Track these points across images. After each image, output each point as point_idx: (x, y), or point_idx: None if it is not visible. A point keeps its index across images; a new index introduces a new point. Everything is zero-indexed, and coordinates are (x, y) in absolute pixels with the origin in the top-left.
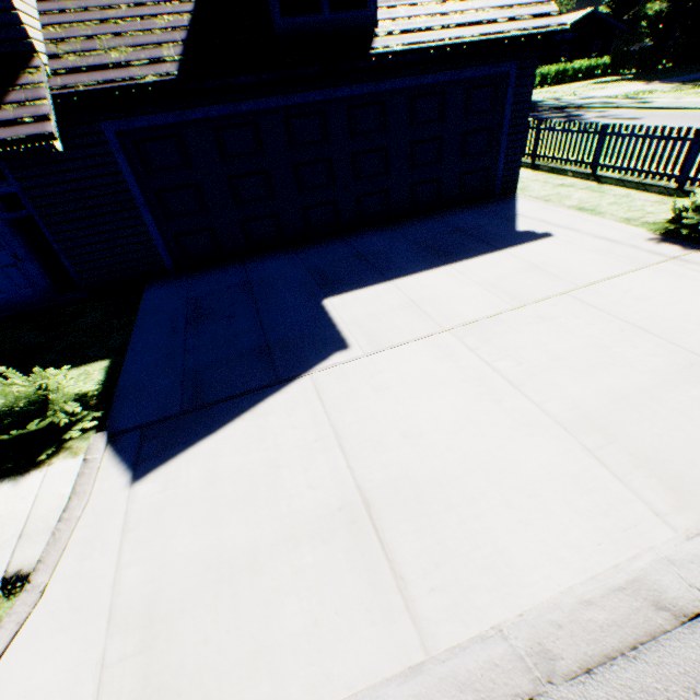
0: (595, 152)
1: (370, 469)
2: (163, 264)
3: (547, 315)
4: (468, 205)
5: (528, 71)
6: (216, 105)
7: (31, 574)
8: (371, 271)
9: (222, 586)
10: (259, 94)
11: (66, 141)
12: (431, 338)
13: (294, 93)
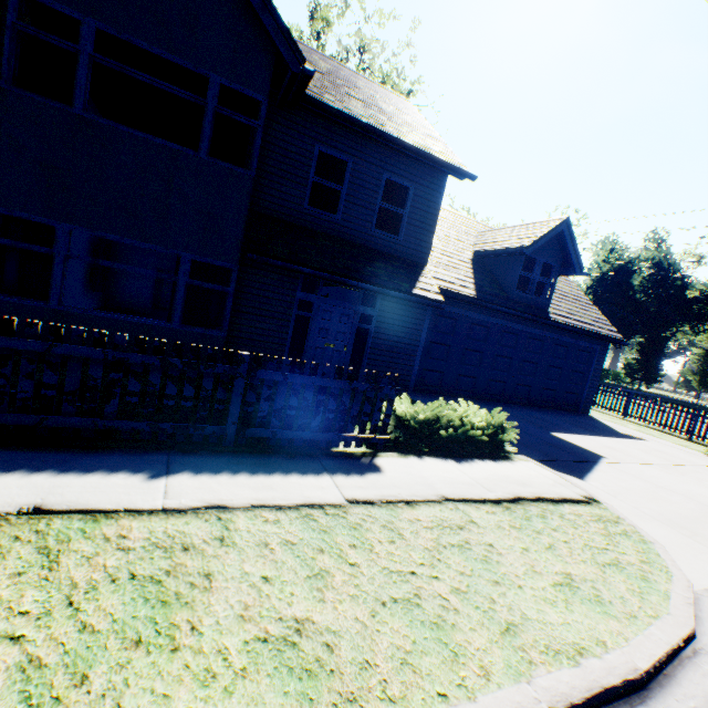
0: (624, 406)
1: (704, 502)
2: (409, 382)
3: (699, 471)
4: (566, 411)
5: (603, 352)
6: (478, 313)
7: (594, 498)
8: (557, 427)
9: (698, 524)
10: (497, 316)
11: (411, 302)
12: (648, 465)
13: (511, 322)
